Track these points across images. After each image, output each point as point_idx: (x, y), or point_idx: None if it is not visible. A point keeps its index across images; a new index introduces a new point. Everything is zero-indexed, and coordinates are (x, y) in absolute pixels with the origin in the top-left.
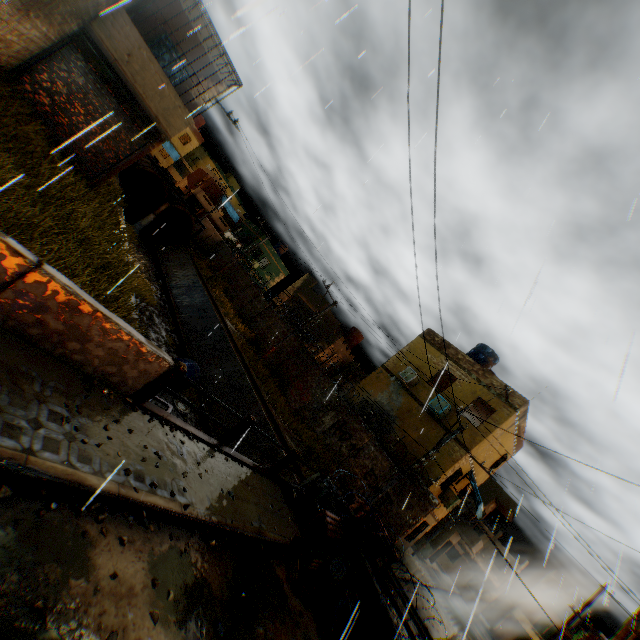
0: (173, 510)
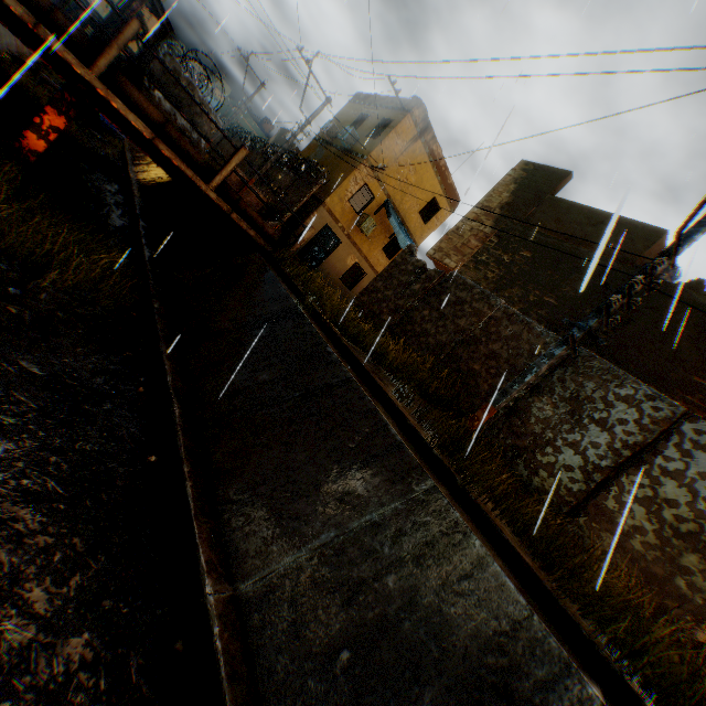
0: None
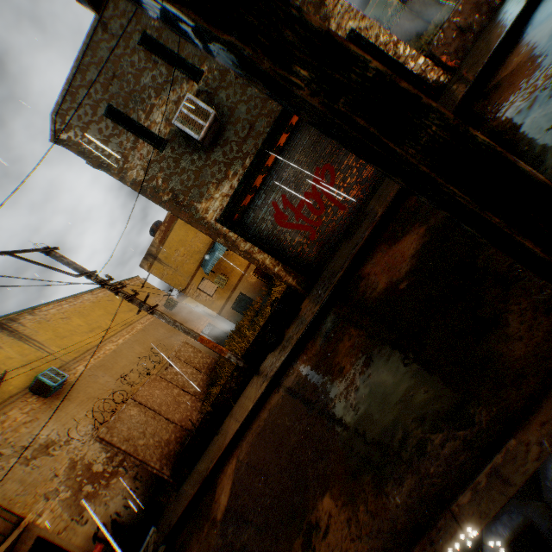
0: None
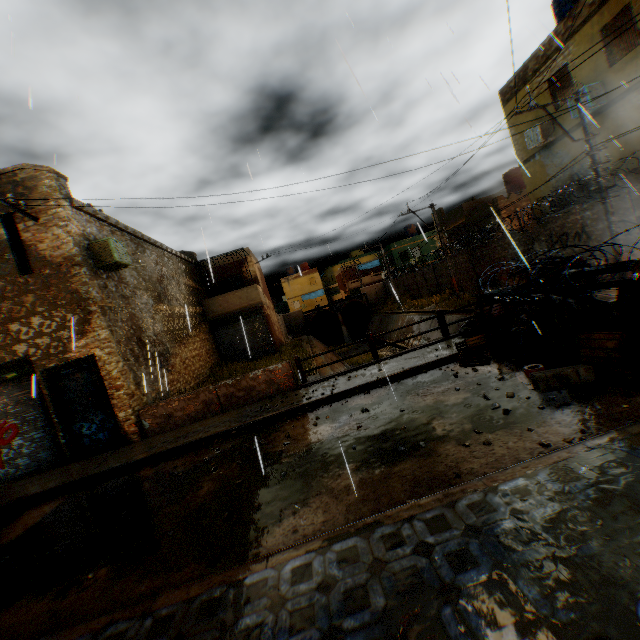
0: (323, 398)
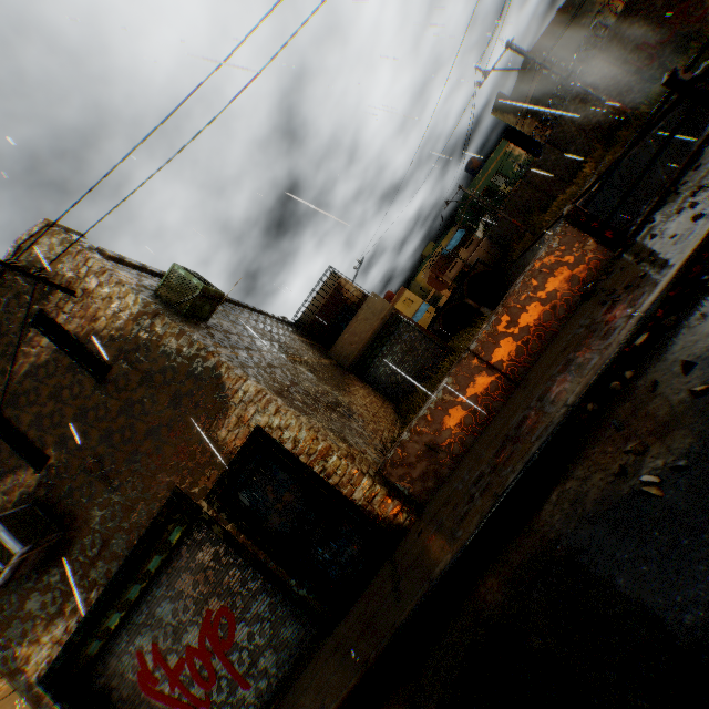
0: None
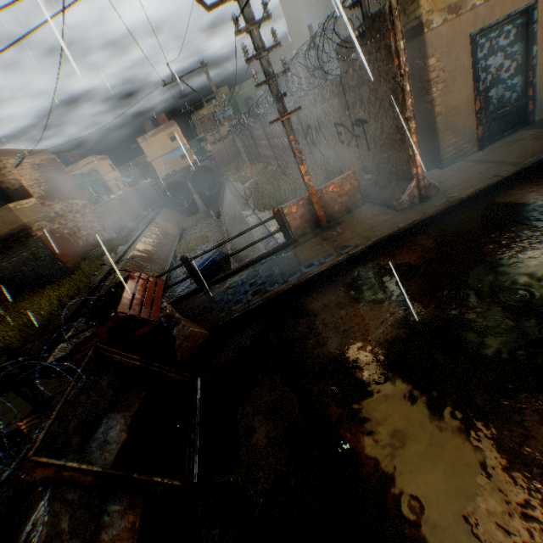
0: None
